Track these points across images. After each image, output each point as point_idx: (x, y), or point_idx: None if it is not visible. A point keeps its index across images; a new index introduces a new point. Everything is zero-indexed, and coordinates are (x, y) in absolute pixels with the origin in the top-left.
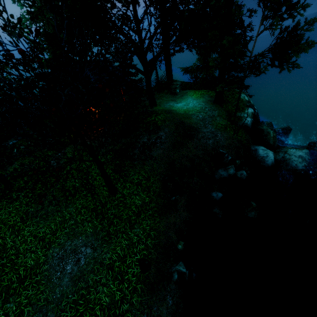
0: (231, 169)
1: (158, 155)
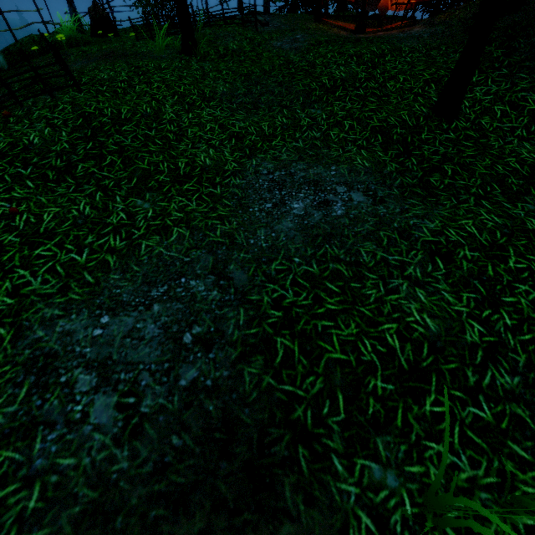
0: None
1: None
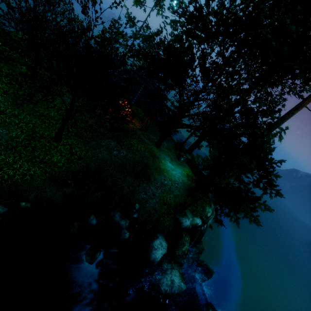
0: (124, 221)
1: (104, 157)
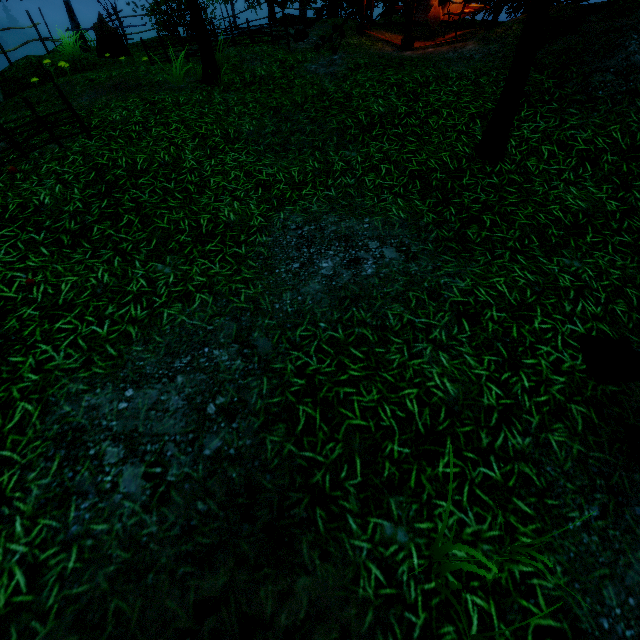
0: None
1: None
